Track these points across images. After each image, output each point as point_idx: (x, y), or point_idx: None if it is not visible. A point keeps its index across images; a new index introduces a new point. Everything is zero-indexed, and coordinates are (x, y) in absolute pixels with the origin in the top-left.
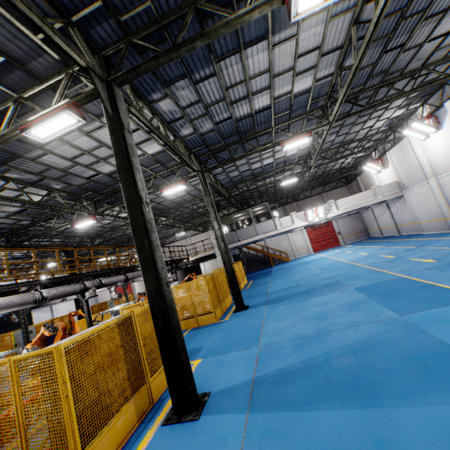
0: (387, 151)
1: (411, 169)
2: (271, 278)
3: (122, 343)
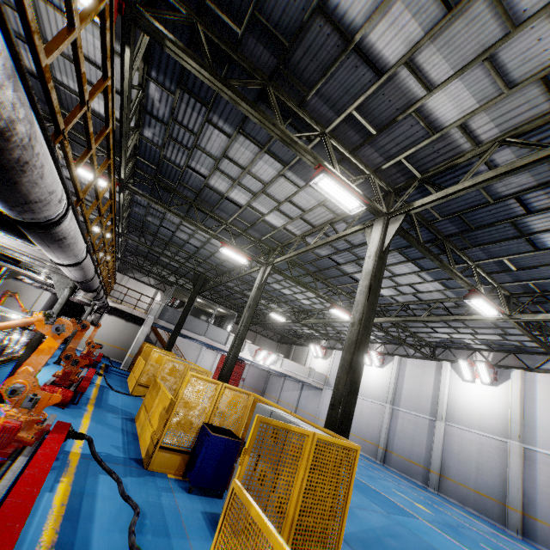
0: (335, 349)
1: None
2: None
3: None
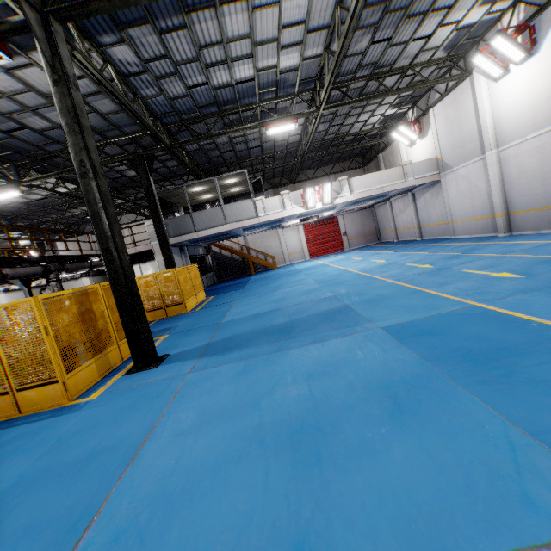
0: (431, 107)
1: (463, 137)
2: (240, 294)
3: None
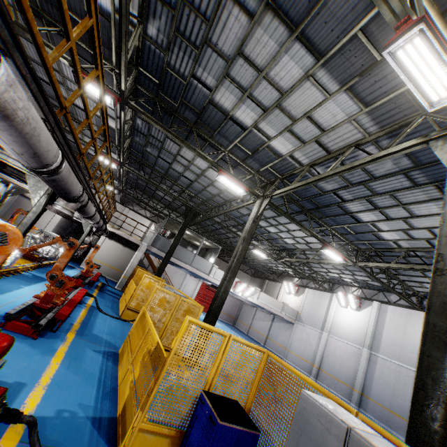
0: (308, 287)
1: (316, 314)
2: None
3: None
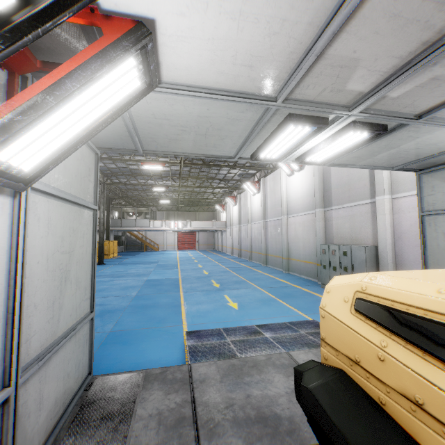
0: (226, 203)
1: (229, 218)
2: (133, 257)
3: None
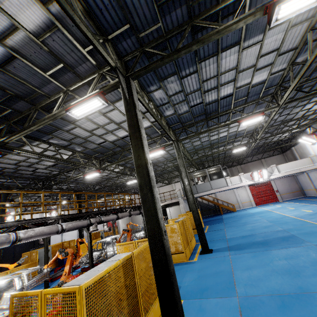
0: None
1: None
2: (224, 225)
3: (125, 282)
